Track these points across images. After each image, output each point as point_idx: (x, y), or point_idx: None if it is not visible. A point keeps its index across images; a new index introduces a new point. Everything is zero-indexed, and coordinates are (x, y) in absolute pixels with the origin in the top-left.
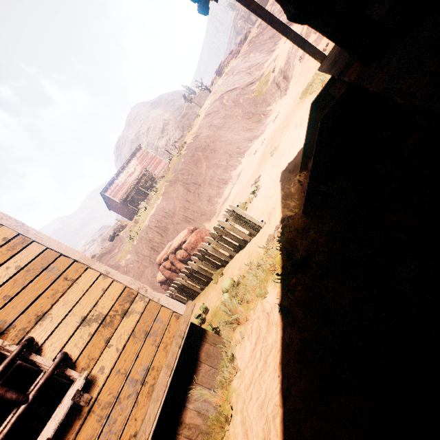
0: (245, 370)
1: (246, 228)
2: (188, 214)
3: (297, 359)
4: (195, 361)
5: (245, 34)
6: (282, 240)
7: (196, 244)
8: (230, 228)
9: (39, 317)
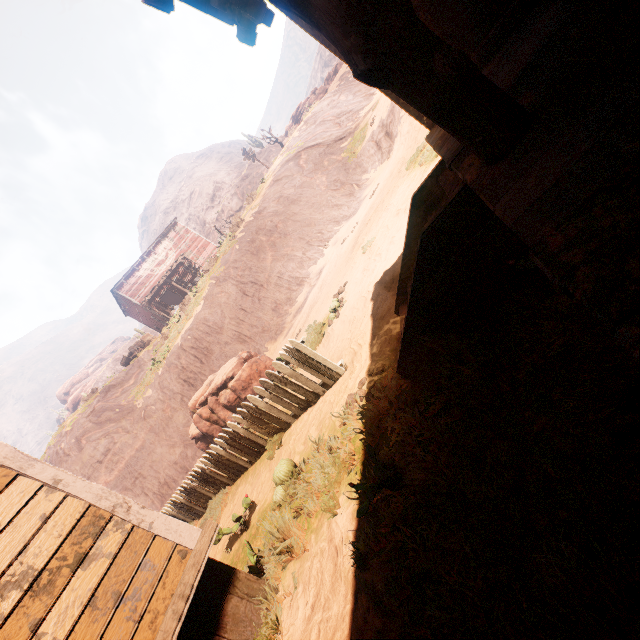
0: None
1: (317, 375)
2: (243, 329)
3: None
4: (210, 638)
5: (335, 66)
6: (365, 414)
7: (249, 382)
8: (292, 375)
9: None
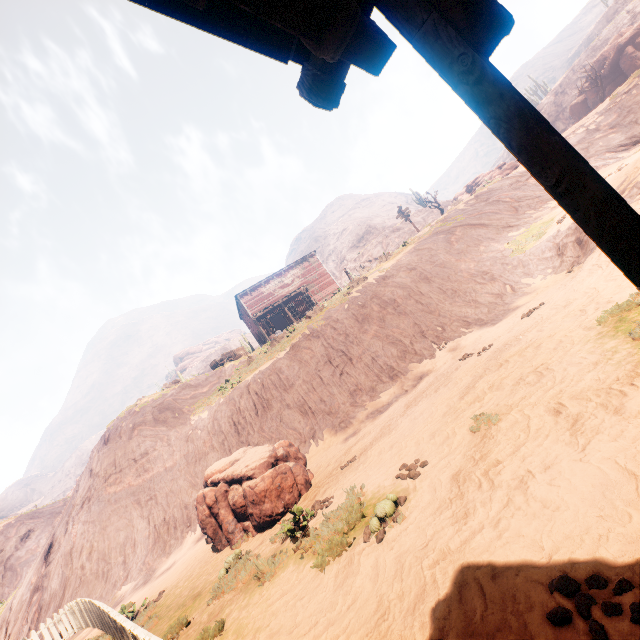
0: None
1: None
2: (311, 398)
3: None
4: None
5: None
6: None
7: (262, 498)
8: None
9: None
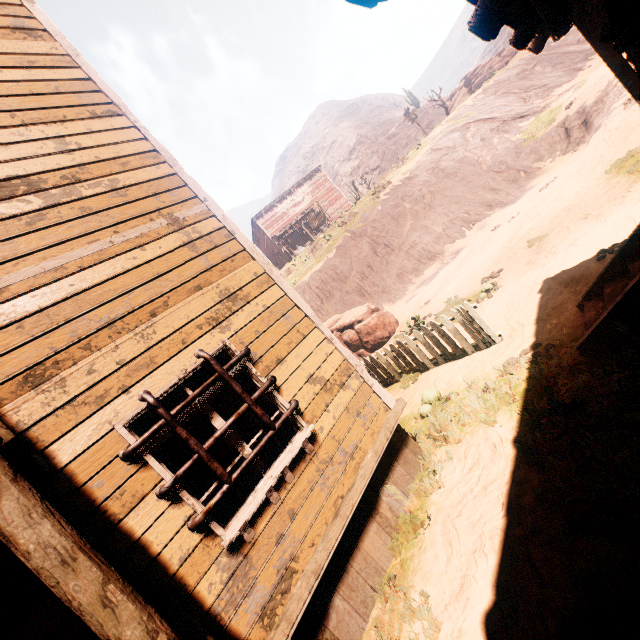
0: (454, 489)
1: (474, 337)
2: (365, 284)
3: (537, 495)
4: (394, 460)
5: None
6: (534, 371)
7: (374, 329)
8: (452, 330)
9: (279, 360)
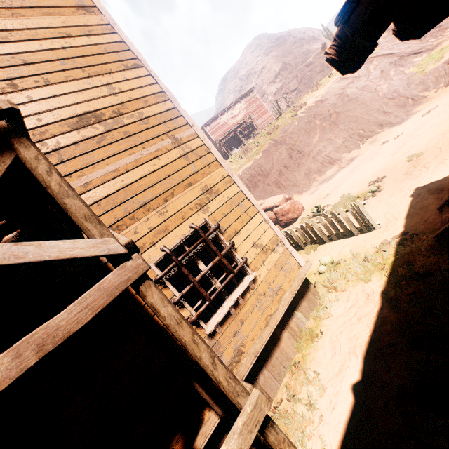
0: (339, 318)
1: (360, 224)
2: (281, 179)
3: (393, 325)
4: (301, 298)
5: None
6: (401, 250)
7: (287, 212)
8: (345, 218)
9: (236, 232)
